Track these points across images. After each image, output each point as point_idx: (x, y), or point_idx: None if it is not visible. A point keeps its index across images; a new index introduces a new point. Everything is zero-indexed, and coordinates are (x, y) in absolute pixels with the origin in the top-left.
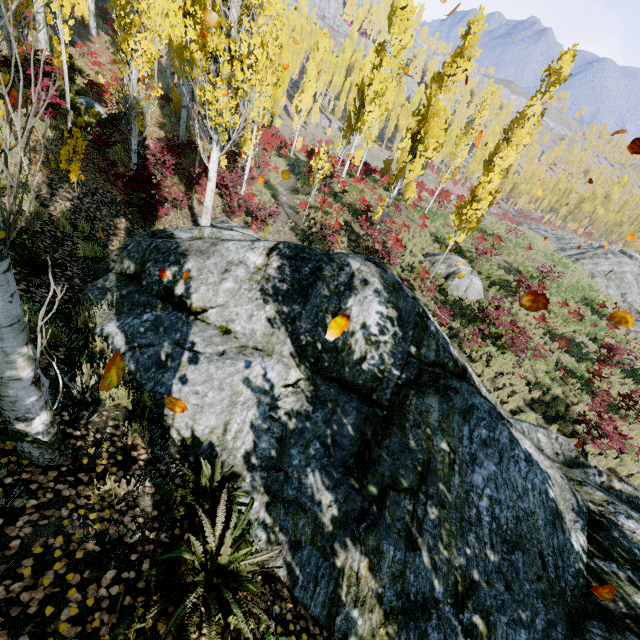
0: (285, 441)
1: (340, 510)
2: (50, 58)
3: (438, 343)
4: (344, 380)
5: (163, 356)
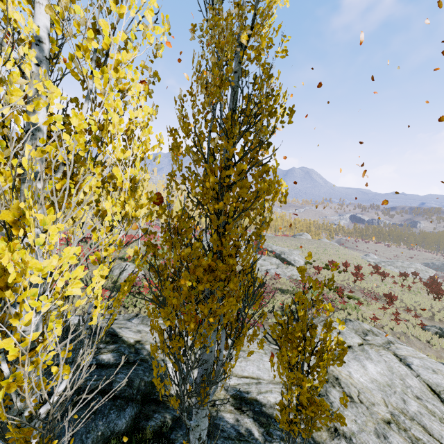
0: None
1: None
2: None
3: None
4: None
5: None
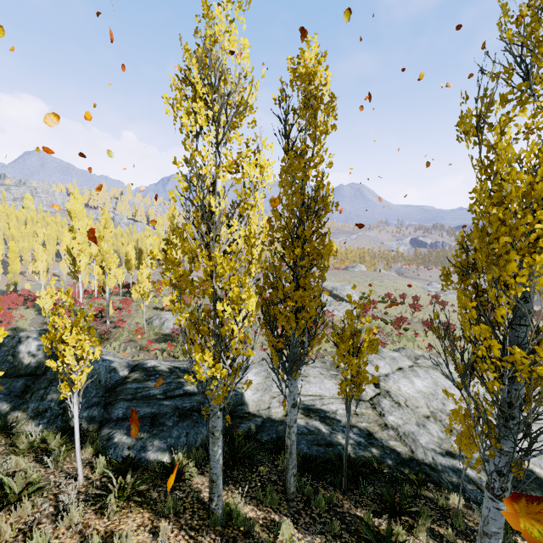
0: None
1: (12, 406)
2: None
3: None
4: (21, 374)
5: None
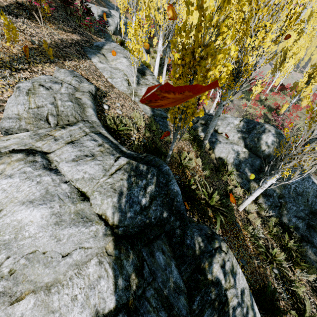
0: (240, 162)
1: None
2: (161, 55)
3: None
4: (257, 154)
5: (213, 141)
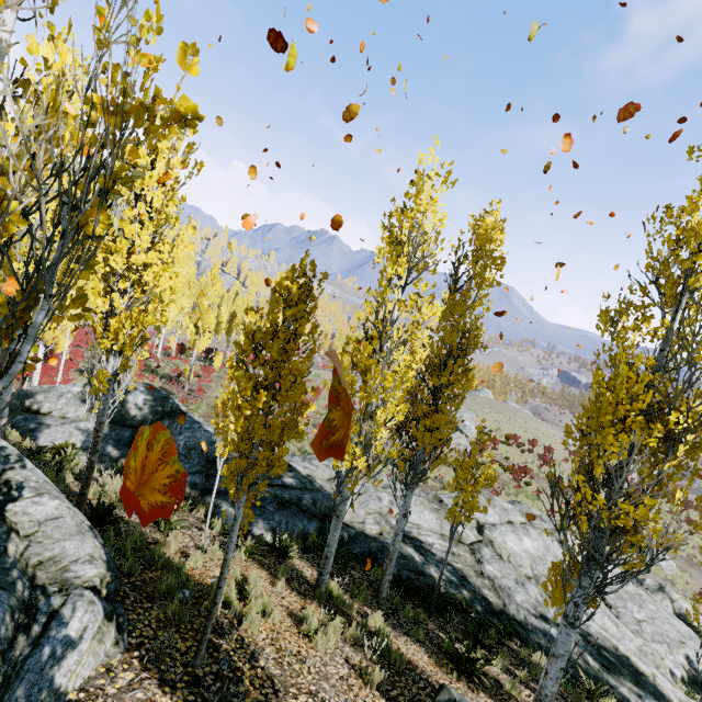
0: None
1: (122, 454)
2: None
3: (173, 405)
4: (127, 425)
5: (32, 428)
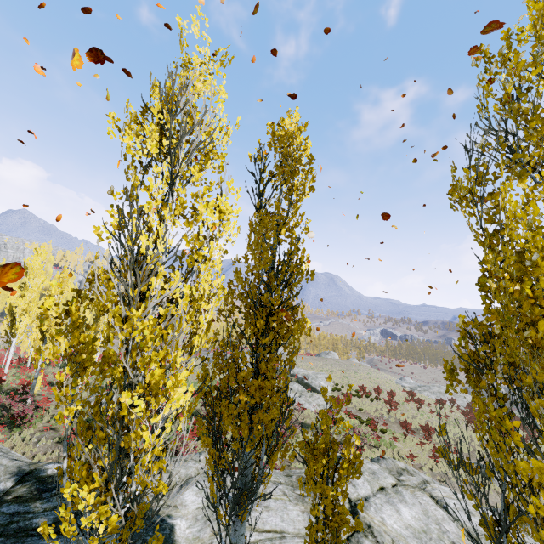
0: None
1: None
2: None
3: None
4: None
5: None
